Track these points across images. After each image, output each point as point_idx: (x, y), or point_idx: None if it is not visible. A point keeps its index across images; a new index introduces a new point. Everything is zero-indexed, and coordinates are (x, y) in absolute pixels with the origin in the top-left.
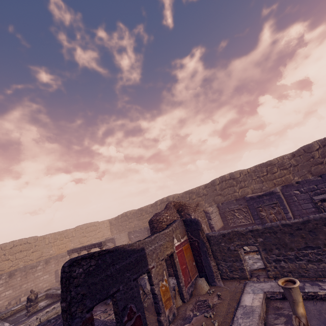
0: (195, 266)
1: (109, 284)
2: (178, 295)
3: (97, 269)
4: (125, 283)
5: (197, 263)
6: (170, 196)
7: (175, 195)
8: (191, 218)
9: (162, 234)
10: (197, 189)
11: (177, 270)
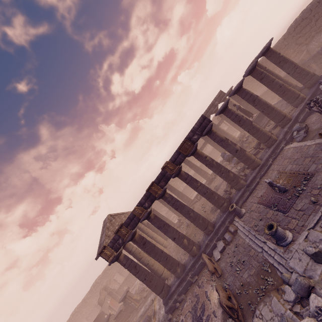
0: (117, 302)
1: (100, 321)
2: (116, 312)
3: (97, 321)
4: (103, 319)
5: (117, 301)
6: (97, 280)
7: (99, 277)
8: (110, 288)
9: (104, 303)
10: (107, 267)
11: (112, 307)
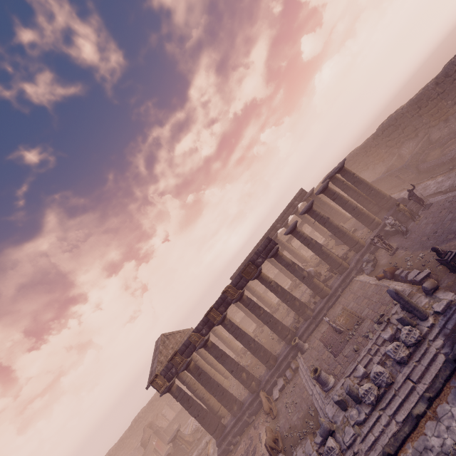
0: (164, 444)
1: None
2: None
3: None
4: None
5: (164, 442)
6: (140, 413)
7: (143, 410)
8: (157, 425)
9: (149, 445)
10: (154, 397)
11: (158, 451)
